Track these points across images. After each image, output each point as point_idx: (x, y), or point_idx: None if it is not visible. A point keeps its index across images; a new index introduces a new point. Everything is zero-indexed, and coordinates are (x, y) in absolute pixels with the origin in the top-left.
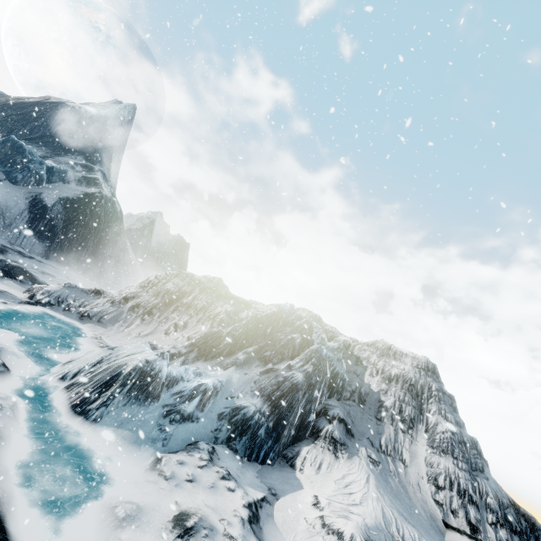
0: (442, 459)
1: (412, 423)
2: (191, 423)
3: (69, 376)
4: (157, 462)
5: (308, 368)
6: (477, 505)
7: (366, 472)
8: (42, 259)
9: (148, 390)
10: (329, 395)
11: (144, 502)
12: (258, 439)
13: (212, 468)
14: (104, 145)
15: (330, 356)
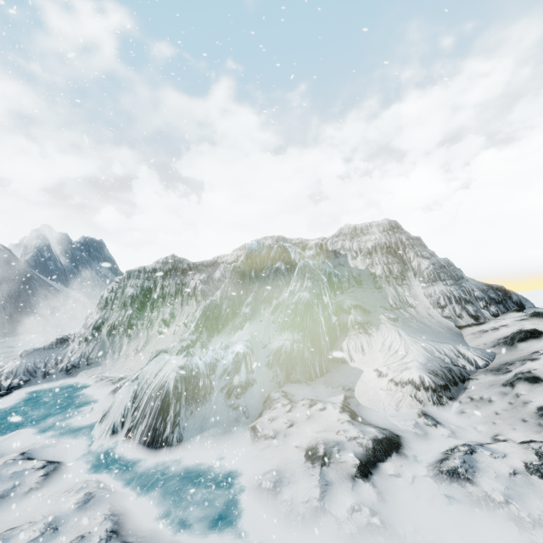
0: (435, 287)
1: (403, 275)
2: (252, 387)
3: (118, 426)
4: (255, 432)
5: (307, 284)
6: (471, 302)
7: (394, 330)
8: None
9: (200, 388)
10: (334, 294)
11: (274, 465)
12: (308, 362)
13: (297, 406)
14: None
15: (315, 264)
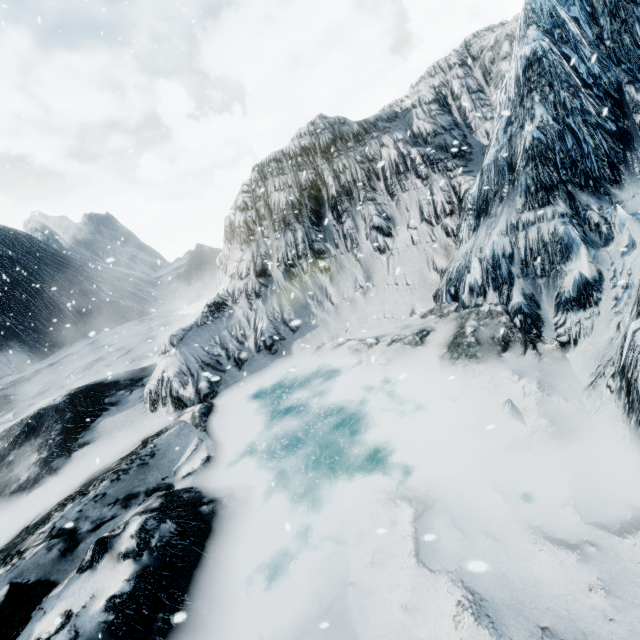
0: None
1: None
2: None
3: None
4: None
5: None
6: None
7: None
8: (43, 362)
9: None
10: None
11: None
12: None
13: None
14: None
15: None
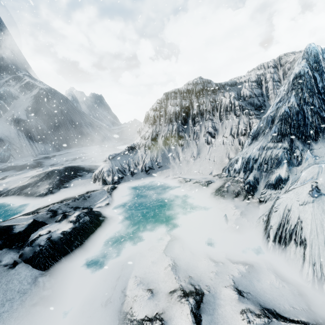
0: None
1: None
2: None
3: None
4: None
5: None
6: None
7: None
8: (57, 152)
9: None
10: None
11: None
12: None
13: None
14: (7, 55)
15: None
